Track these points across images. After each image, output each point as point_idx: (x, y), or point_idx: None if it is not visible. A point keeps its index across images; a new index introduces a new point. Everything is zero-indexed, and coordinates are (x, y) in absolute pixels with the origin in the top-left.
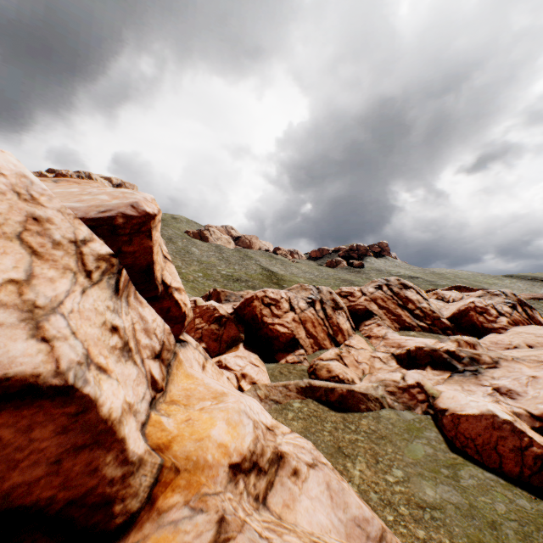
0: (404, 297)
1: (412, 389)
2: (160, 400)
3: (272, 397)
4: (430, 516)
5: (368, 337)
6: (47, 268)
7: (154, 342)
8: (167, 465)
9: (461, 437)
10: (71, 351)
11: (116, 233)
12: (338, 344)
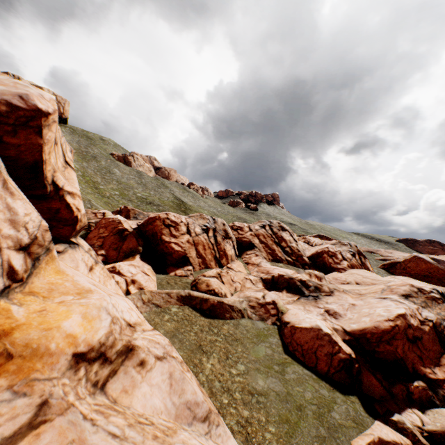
0: (280, 236)
1: (268, 306)
2: (16, 290)
3: (155, 301)
4: (256, 400)
5: (247, 263)
6: None
7: (22, 234)
8: None
9: (294, 343)
10: None
11: None
12: (222, 265)
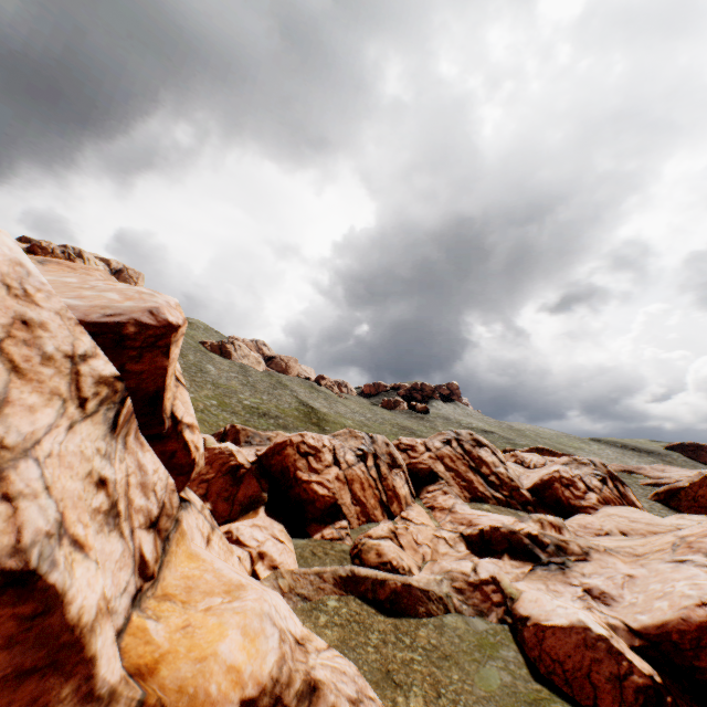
0: (477, 457)
1: (486, 586)
2: (148, 594)
3: (299, 590)
4: None
5: (431, 508)
6: (28, 391)
7: (152, 503)
8: (150, 702)
9: (547, 658)
10: (40, 516)
11: (122, 345)
12: (393, 515)
